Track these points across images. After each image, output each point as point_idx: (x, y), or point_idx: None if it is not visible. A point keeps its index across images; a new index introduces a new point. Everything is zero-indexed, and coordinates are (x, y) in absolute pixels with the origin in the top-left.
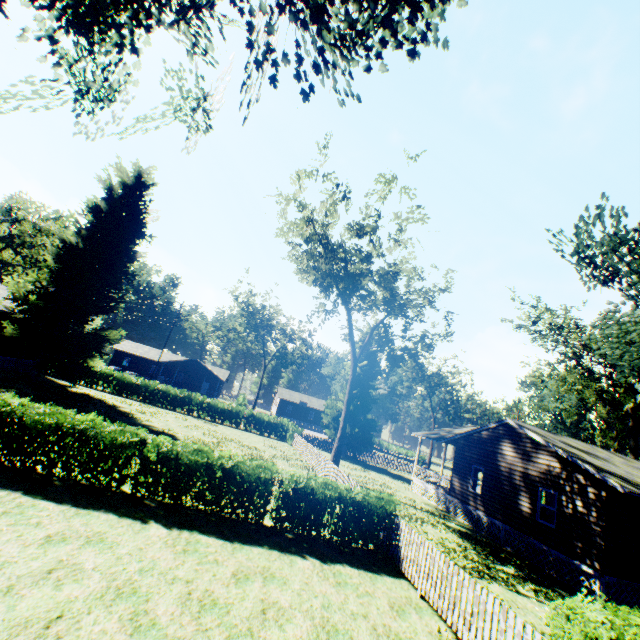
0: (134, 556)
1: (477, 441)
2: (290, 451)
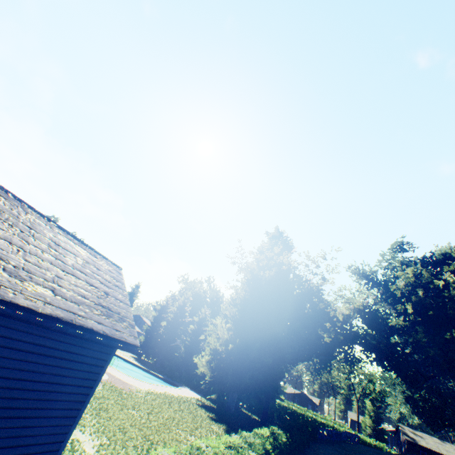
0: None
1: (398, 432)
2: None
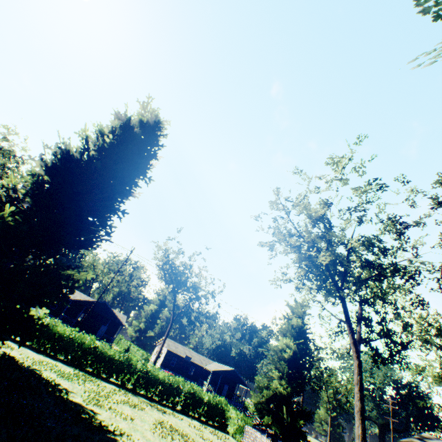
0: None
1: None
2: None
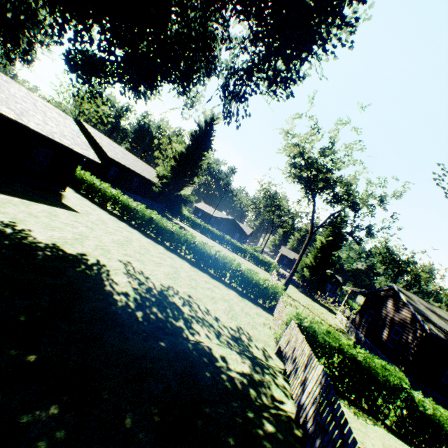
0: (179, 265)
1: (376, 297)
2: (266, 276)
